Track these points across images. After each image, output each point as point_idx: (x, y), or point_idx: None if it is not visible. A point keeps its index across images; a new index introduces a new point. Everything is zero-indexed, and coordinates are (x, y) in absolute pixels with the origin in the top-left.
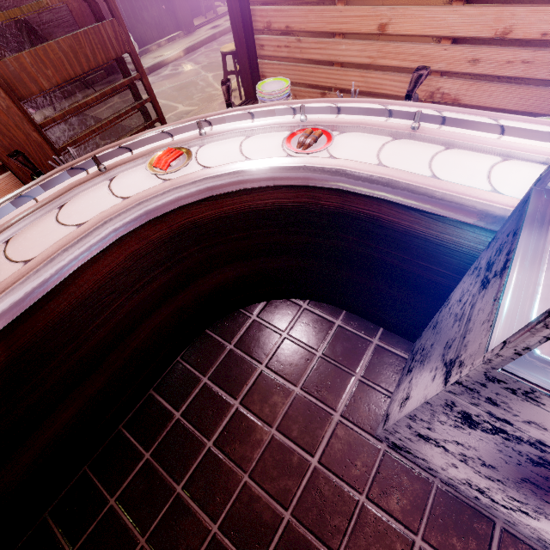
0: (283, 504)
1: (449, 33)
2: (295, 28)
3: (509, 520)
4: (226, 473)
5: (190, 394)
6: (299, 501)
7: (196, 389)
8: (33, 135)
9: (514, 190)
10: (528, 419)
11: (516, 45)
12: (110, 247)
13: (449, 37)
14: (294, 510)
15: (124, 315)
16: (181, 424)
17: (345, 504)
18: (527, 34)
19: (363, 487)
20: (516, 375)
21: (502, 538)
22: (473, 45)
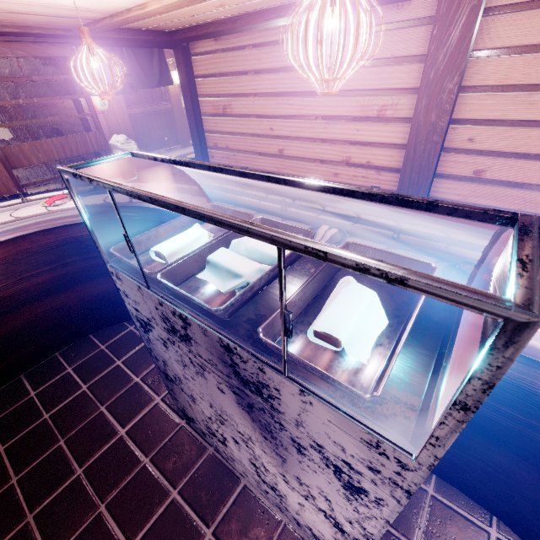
0: (80, 463)
1: (318, 157)
2: (231, 148)
3: (242, 470)
4: (48, 438)
5: (51, 379)
6: (95, 461)
7: (58, 376)
8: (13, 190)
9: None
10: (133, 299)
11: (356, 167)
12: (6, 241)
13: (319, 159)
14: (87, 468)
15: (8, 296)
16: (32, 400)
17: (131, 464)
18: (359, 161)
19: (151, 452)
20: (113, 266)
21: (241, 493)
22: (332, 165)
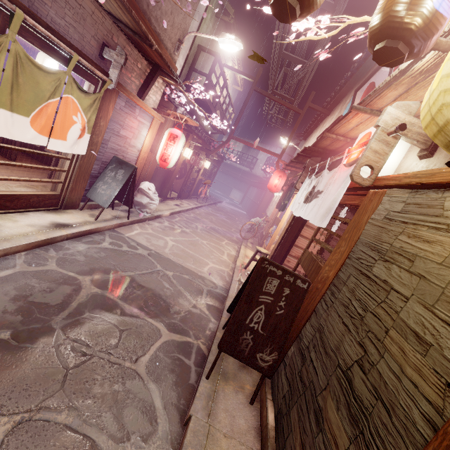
0: None
1: None
2: None
3: None
4: None
5: None
6: None
7: None
8: None
9: None
10: None
11: None
12: None
13: None
14: None
15: None
16: None
17: None
18: None
19: None
20: None
21: None
22: None
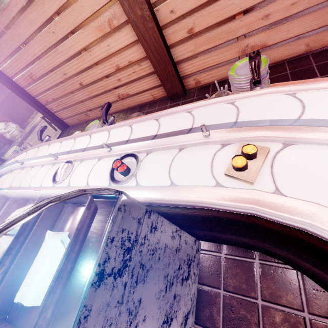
0: None
1: (102, 76)
2: (55, 98)
3: None
4: None
5: None
6: None
7: None
8: None
9: (32, 183)
10: None
11: (125, 69)
12: None
13: (103, 77)
14: None
15: None
16: None
17: None
18: (124, 64)
19: None
20: None
21: None
22: (113, 75)
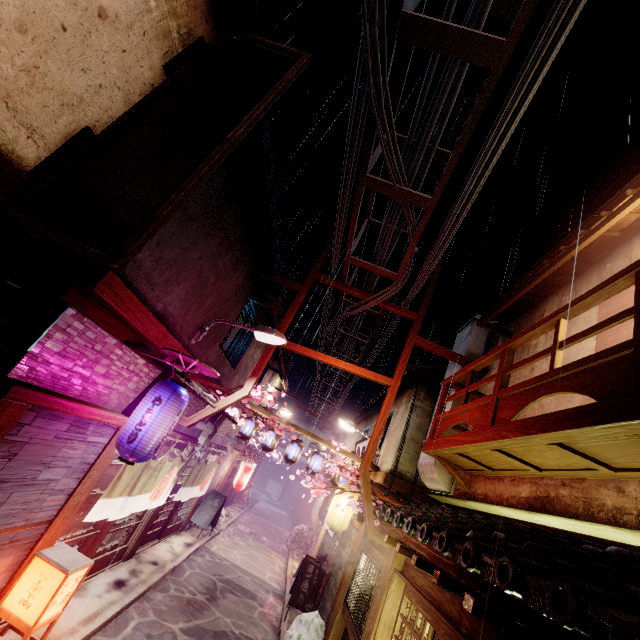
0: None
1: None
2: None
3: None
4: None
5: None
6: None
7: None
8: None
9: None
10: None
11: None
12: None
13: None
14: None
15: None
16: None
17: None
18: None
19: None
20: None
21: None
22: None
